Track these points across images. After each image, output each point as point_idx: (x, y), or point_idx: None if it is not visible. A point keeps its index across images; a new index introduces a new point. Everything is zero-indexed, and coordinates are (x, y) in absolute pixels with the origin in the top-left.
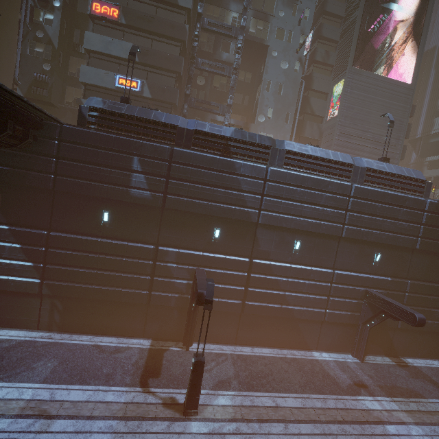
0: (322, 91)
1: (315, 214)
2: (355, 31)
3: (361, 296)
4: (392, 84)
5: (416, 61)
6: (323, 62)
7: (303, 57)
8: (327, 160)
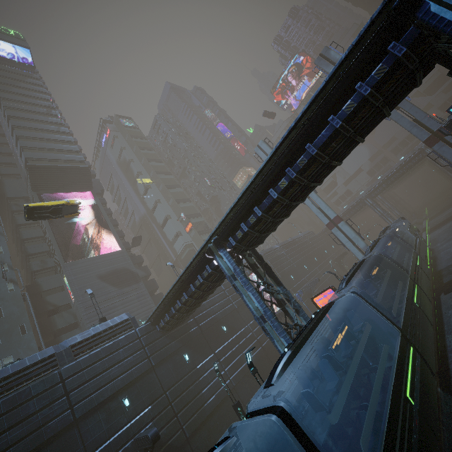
0: (55, 287)
1: (28, 428)
2: (53, 243)
3: (133, 450)
4: (107, 256)
5: (115, 237)
6: (43, 268)
7: (14, 277)
8: (21, 370)
